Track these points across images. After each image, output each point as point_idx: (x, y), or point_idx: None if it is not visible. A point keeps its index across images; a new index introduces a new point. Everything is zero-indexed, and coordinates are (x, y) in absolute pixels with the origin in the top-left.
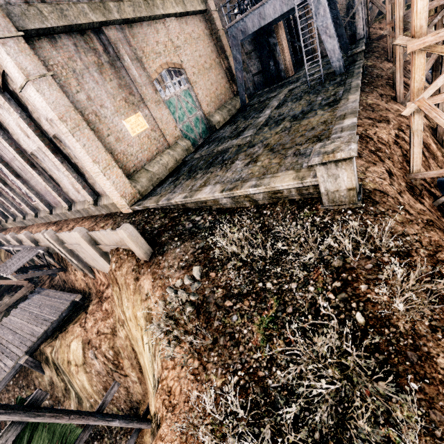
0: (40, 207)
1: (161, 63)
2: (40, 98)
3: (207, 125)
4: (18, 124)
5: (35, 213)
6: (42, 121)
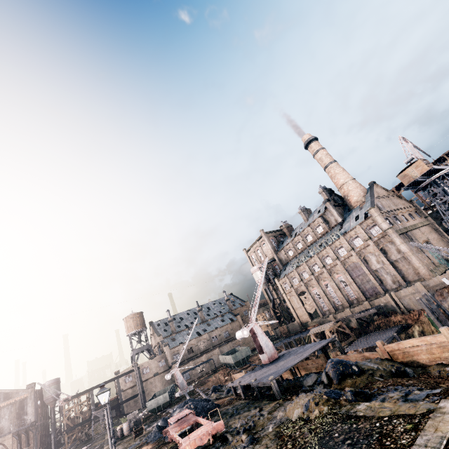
0: (355, 301)
1: (422, 240)
2: (404, 247)
3: (447, 262)
4: (376, 259)
5: (349, 305)
6: (392, 256)
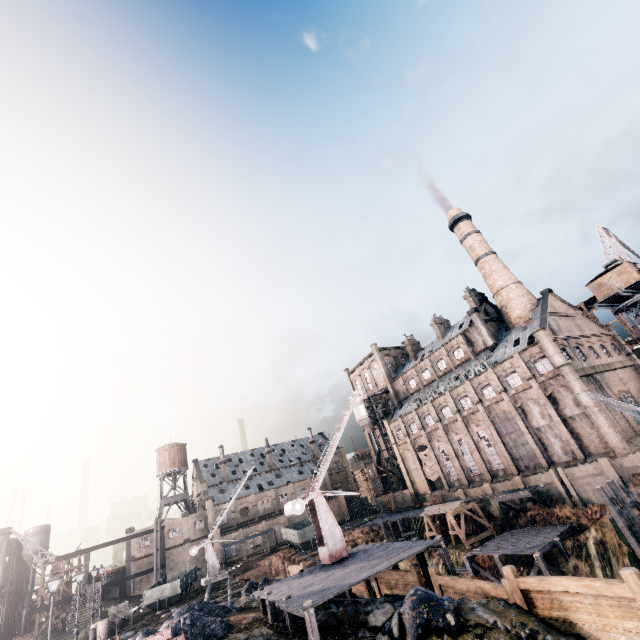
0: (500, 473)
1: (619, 390)
2: (587, 398)
3: None
4: (540, 411)
5: (491, 478)
6: (565, 409)
